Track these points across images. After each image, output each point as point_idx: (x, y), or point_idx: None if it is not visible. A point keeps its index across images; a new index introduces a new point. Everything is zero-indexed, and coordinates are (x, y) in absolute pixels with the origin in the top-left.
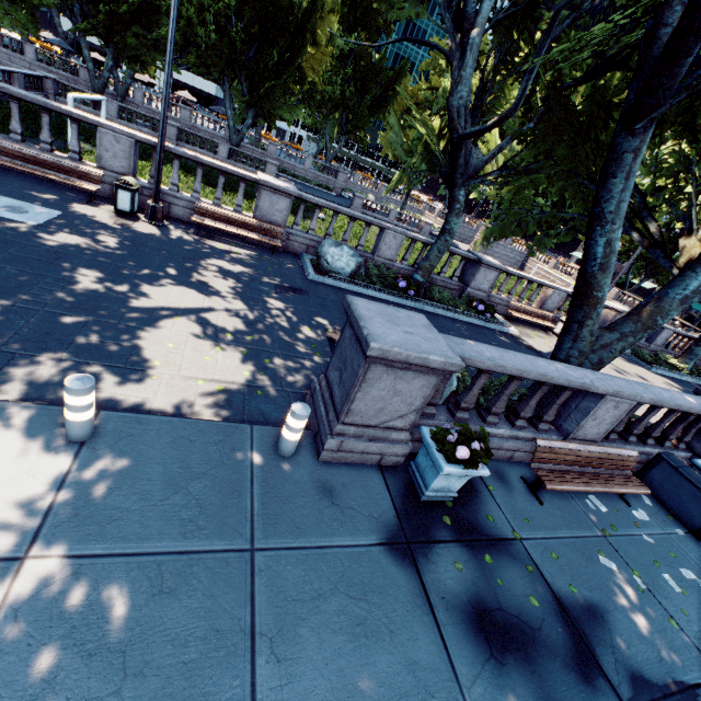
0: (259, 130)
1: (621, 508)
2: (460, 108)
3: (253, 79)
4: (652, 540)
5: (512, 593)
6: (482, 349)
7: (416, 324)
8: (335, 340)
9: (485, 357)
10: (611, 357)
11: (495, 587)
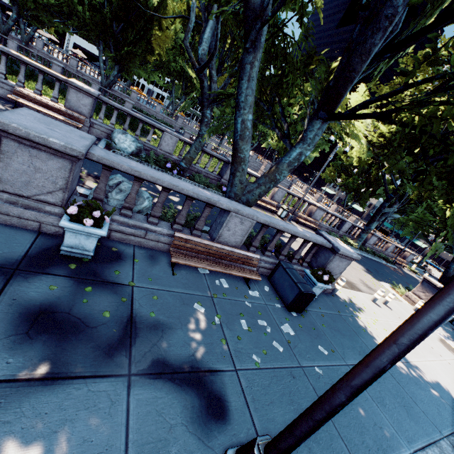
0: (127, 83)
1: (242, 288)
2: (203, 56)
3: (117, 45)
4: (250, 305)
5: (90, 307)
6: (131, 163)
7: (73, 133)
8: (83, 177)
9: (126, 164)
10: (254, 199)
11: (77, 302)
